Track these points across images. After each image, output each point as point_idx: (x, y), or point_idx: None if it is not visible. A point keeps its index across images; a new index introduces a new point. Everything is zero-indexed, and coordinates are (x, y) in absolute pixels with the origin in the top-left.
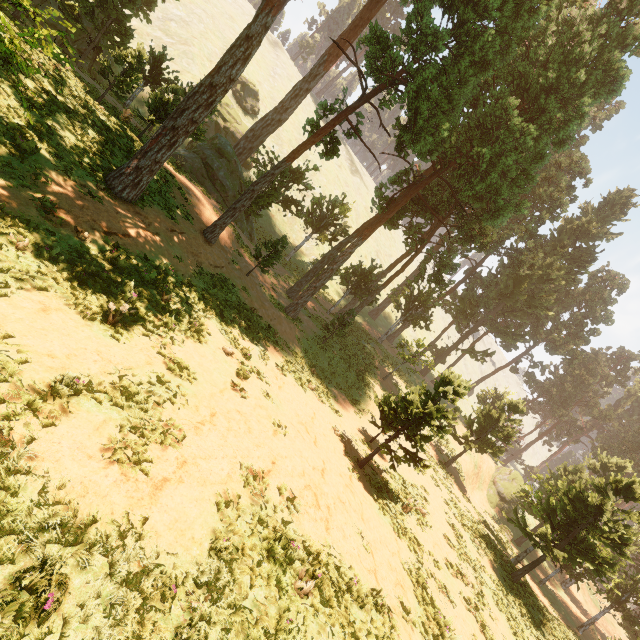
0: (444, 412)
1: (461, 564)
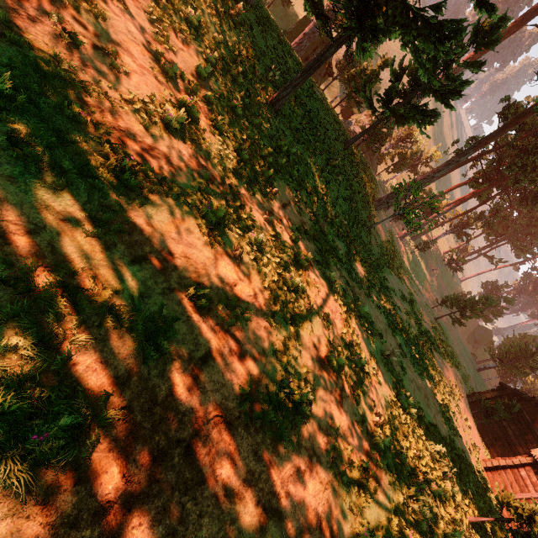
0: (481, 310)
1: (462, 359)
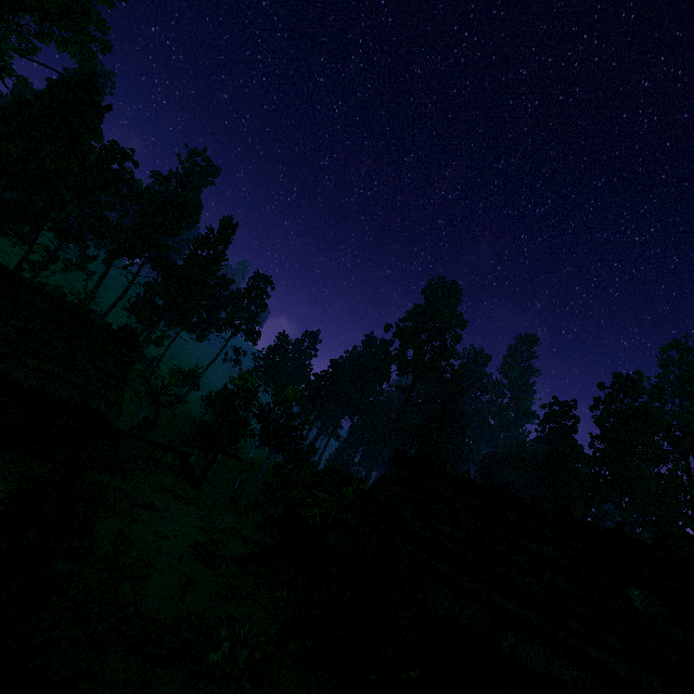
0: None
1: None
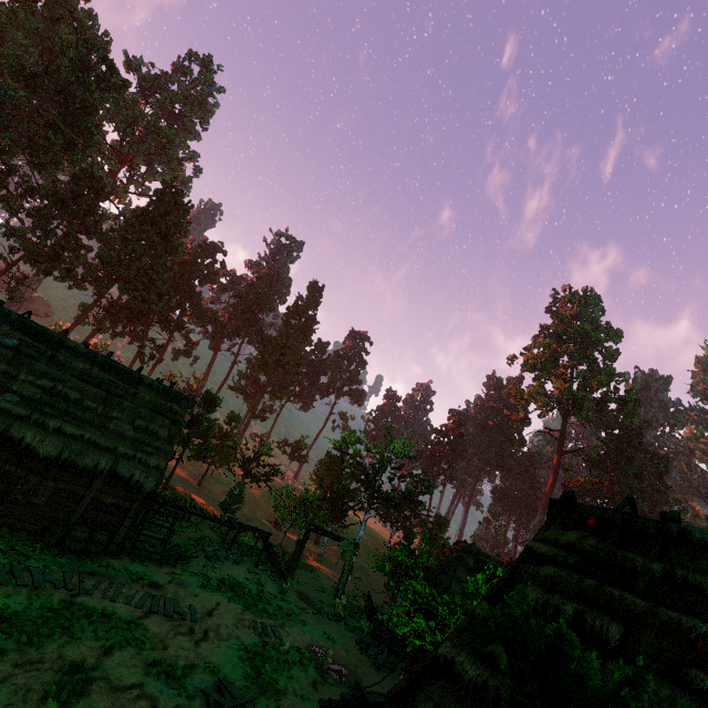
0: None
1: None
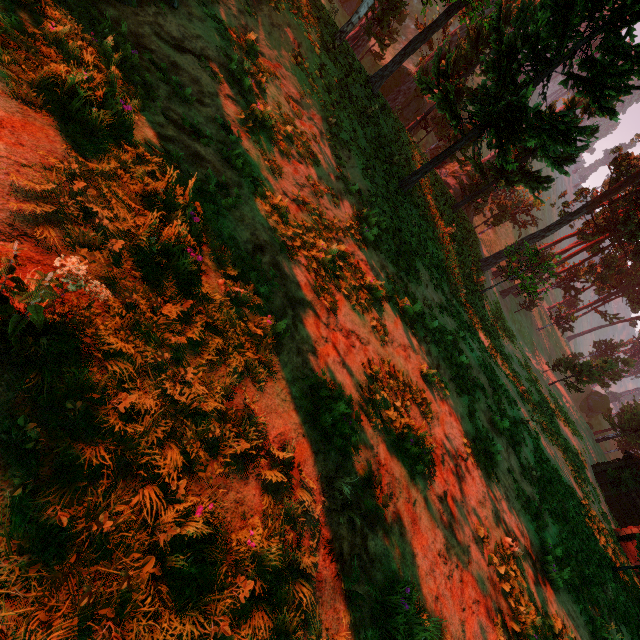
0: (600, 374)
1: (580, 428)
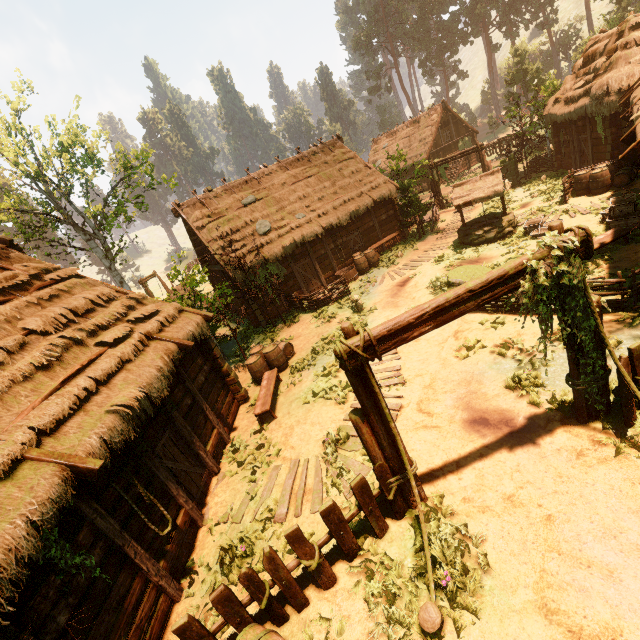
0: None
1: None
